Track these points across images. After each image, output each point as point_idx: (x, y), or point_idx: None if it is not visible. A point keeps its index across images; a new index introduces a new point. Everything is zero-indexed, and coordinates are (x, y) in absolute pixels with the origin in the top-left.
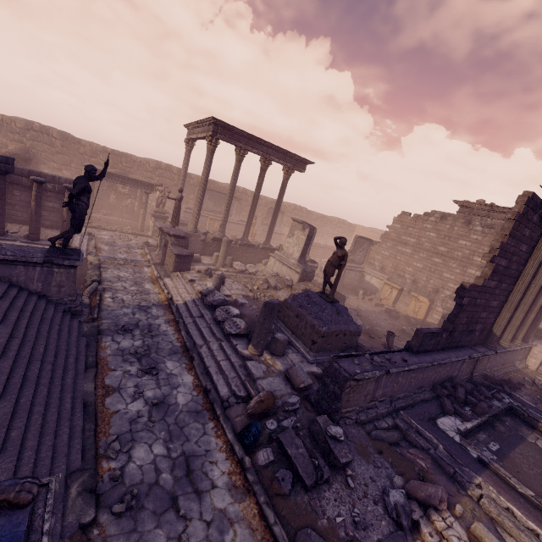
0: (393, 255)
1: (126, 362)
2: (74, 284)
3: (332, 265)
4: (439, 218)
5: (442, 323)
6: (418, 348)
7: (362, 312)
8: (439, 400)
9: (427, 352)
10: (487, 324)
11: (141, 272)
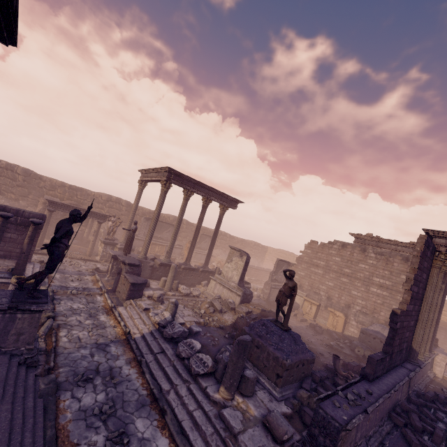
0: (308, 275)
1: (90, 428)
2: (35, 330)
3: (284, 295)
4: (341, 246)
5: (362, 337)
6: (373, 376)
7: (293, 329)
8: (401, 432)
9: (378, 378)
10: (409, 342)
11: (95, 301)
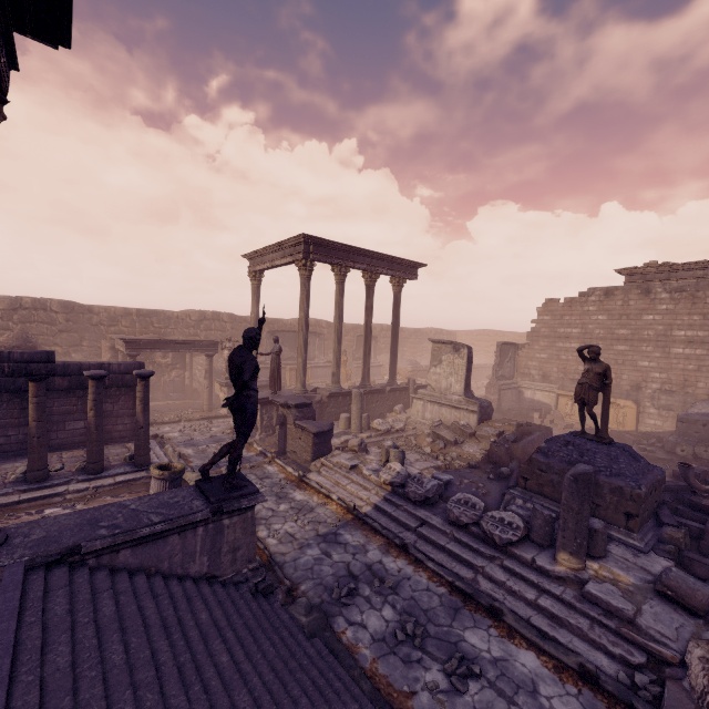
0: (554, 356)
1: (411, 663)
2: (253, 538)
3: (591, 388)
4: (603, 296)
5: (682, 428)
6: None
7: None
8: None
9: None
10: None
11: (268, 475)
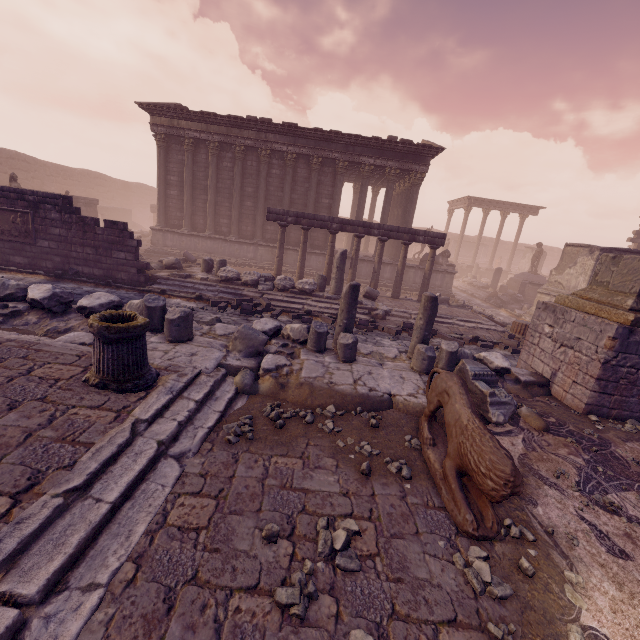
0: None
1: None
2: None
3: (534, 256)
4: None
5: None
6: None
7: None
8: None
9: None
10: None
11: None
